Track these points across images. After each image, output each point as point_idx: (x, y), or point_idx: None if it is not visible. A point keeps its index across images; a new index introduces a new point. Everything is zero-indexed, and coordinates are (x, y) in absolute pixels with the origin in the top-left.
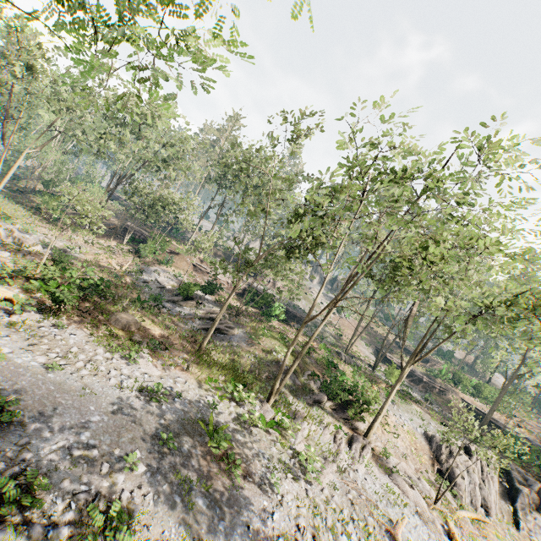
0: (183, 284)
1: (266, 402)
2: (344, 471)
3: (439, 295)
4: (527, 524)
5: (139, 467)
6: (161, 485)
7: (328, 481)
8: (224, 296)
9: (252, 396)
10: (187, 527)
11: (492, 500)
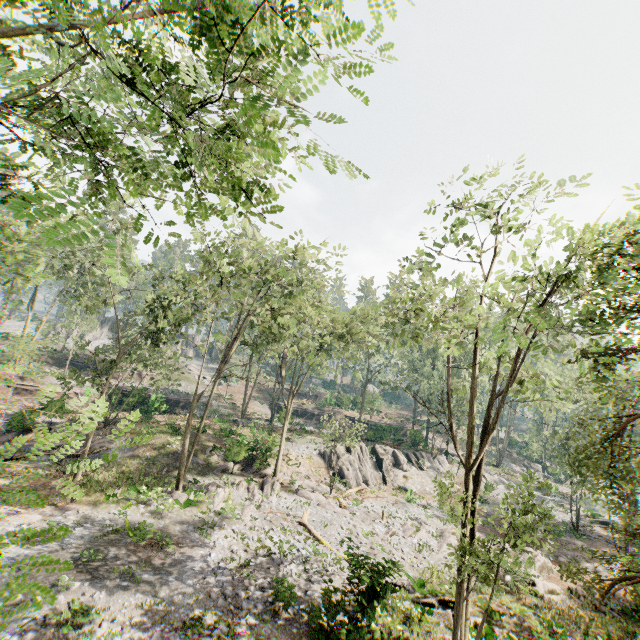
0: (13, 416)
1: (176, 491)
2: (260, 504)
3: (305, 337)
4: (390, 478)
5: (75, 583)
6: (104, 584)
7: (249, 517)
8: (78, 411)
9: (159, 490)
10: (142, 592)
11: (369, 474)
